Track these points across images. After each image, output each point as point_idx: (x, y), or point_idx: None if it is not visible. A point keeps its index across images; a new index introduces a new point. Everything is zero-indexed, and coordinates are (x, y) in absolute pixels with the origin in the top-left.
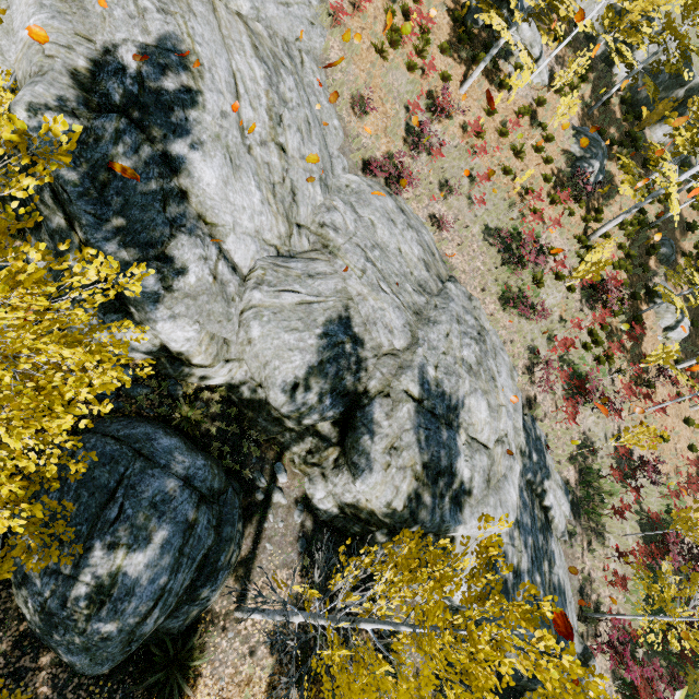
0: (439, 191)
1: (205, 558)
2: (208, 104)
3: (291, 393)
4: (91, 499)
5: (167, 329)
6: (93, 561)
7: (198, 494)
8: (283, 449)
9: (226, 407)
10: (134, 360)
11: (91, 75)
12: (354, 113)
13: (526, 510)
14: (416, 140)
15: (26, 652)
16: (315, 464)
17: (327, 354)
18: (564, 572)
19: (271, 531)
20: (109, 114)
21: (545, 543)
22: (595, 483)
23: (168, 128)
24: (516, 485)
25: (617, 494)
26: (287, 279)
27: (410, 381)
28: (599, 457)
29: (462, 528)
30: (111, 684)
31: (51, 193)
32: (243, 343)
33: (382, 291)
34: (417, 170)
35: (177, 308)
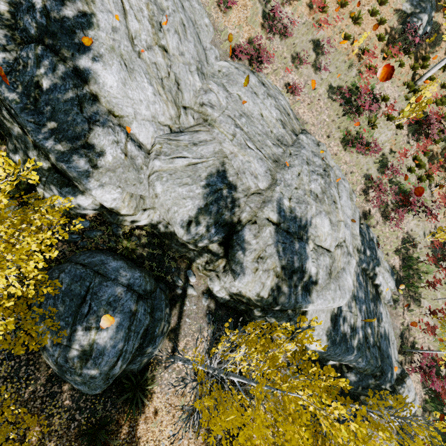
0: (292, 63)
1: (146, 331)
2: (100, 23)
3: (187, 228)
4: (71, 303)
5: (99, 194)
6: (78, 337)
7: (136, 294)
8: (191, 261)
9: (151, 239)
10: (89, 215)
11: (12, 16)
12: (220, 9)
13: (361, 288)
14: (271, 24)
15: (54, 384)
16: (211, 270)
17: (210, 198)
18: (389, 325)
19: (188, 311)
20: (29, 44)
21: (375, 308)
22: (415, 266)
23: (74, 48)
24: (352, 273)
25: (431, 272)
26: (178, 148)
27: (270, 211)
28: (418, 248)
29: (311, 305)
30: (104, 398)
31: (7, 111)
32: (152, 197)
33: (249, 148)
34: (273, 49)
35: (103, 179)
